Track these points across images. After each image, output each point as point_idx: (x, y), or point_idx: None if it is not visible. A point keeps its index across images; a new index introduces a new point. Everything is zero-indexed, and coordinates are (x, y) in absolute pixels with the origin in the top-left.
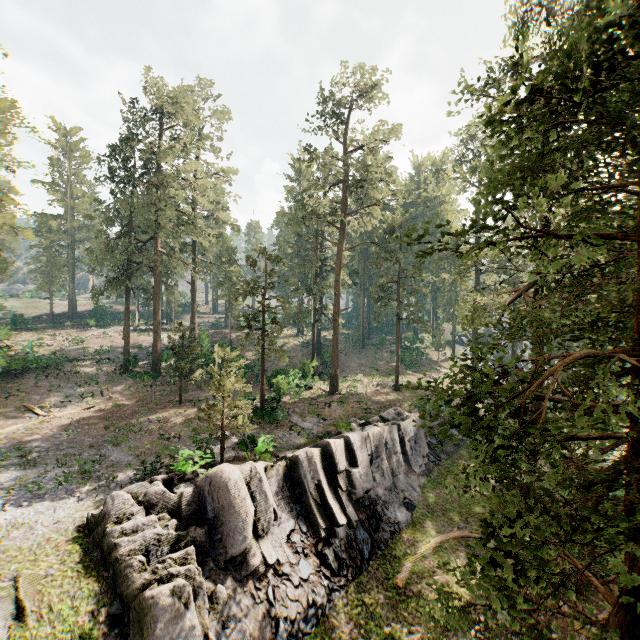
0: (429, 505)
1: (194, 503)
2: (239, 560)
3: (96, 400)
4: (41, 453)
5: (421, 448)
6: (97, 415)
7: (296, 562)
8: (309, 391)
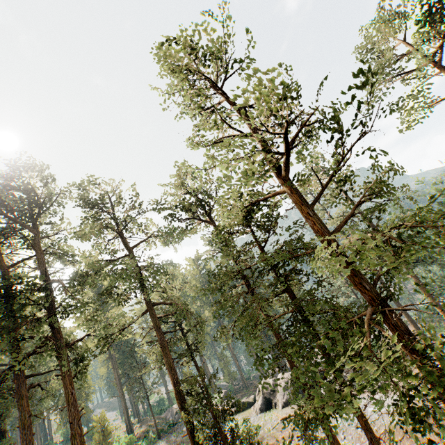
0: None
1: None
2: None
3: None
4: None
5: None
6: None
7: None
8: None
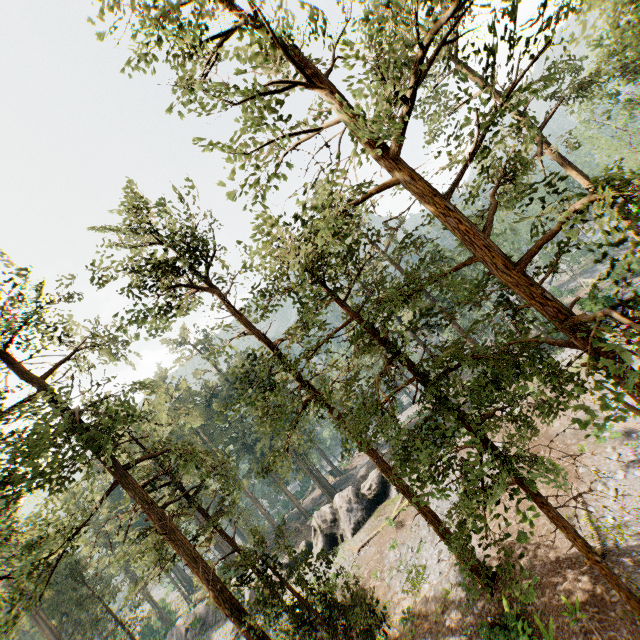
0: None
1: None
2: None
3: None
4: None
5: None
6: None
7: None
8: None
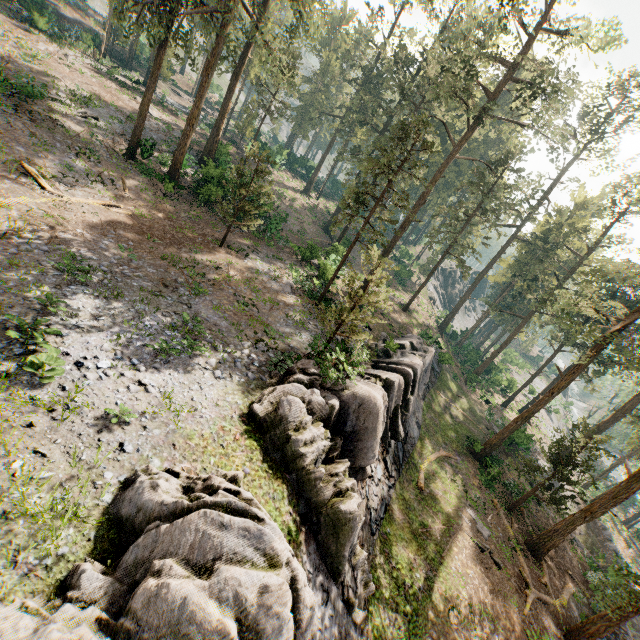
0: (426, 426)
1: (336, 415)
2: (357, 467)
3: (110, 192)
4: (107, 275)
5: (426, 378)
6: (128, 223)
7: (376, 466)
8: (336, 281)
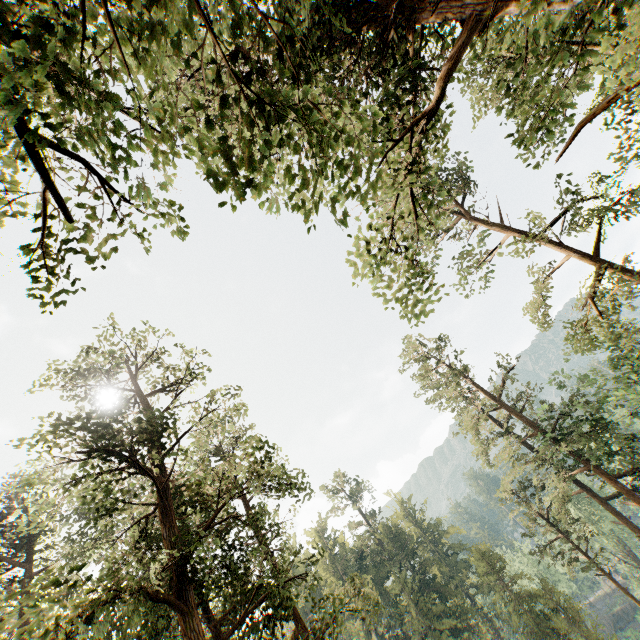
0: None
1: None
2: None
3: None
4: None
5: None
6: None
7: None
8: None
